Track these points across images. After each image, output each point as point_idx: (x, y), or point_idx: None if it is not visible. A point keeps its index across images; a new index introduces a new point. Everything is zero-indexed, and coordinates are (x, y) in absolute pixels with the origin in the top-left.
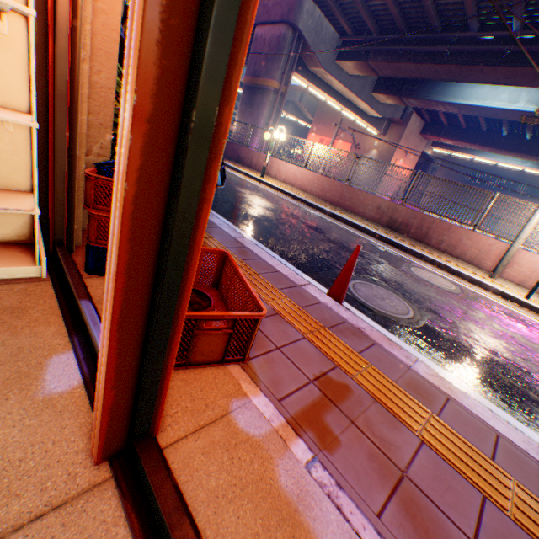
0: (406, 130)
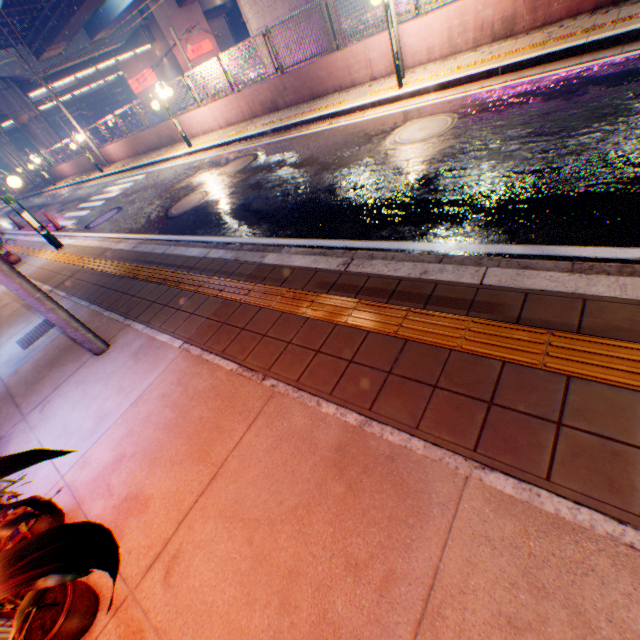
0: (161, 24)
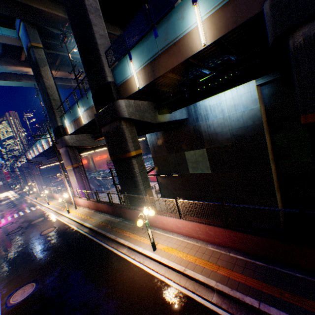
0: None
